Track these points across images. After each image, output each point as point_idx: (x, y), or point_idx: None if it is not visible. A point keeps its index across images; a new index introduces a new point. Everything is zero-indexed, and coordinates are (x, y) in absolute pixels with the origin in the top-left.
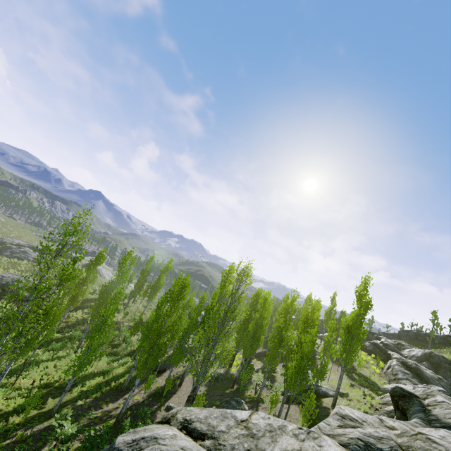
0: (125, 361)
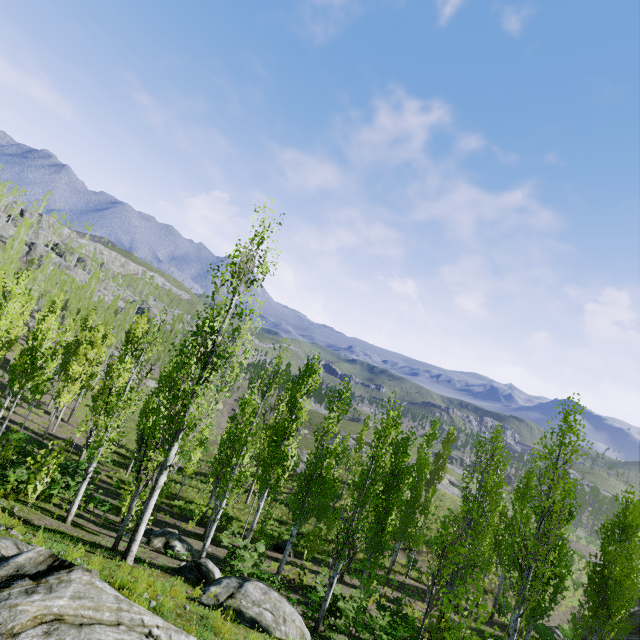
0: (270, 526)
